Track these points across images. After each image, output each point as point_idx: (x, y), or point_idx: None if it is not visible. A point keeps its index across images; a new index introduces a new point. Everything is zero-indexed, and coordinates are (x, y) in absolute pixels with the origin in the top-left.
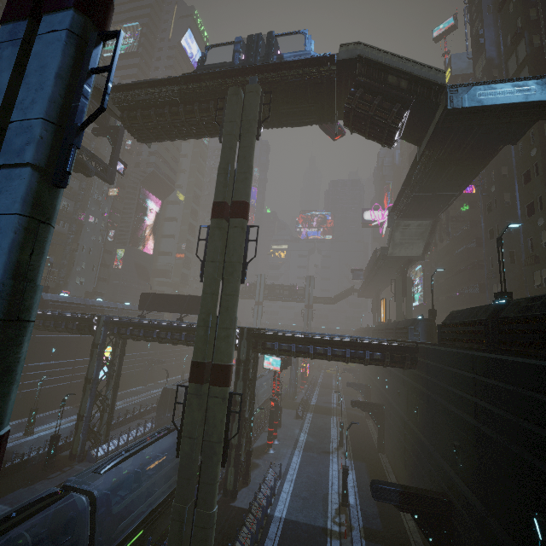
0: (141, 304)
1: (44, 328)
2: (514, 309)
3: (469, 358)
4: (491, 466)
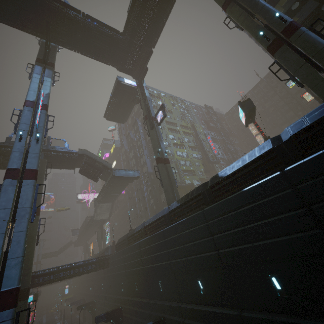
0: None
1: None
2: (130, 233)
3: (123, 251)
4: (129, 281)
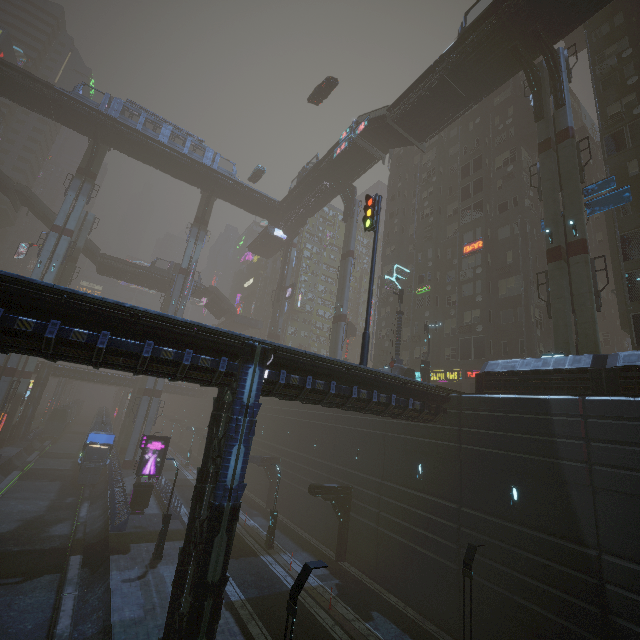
0: None
1: None
2: None
3: None
4: None
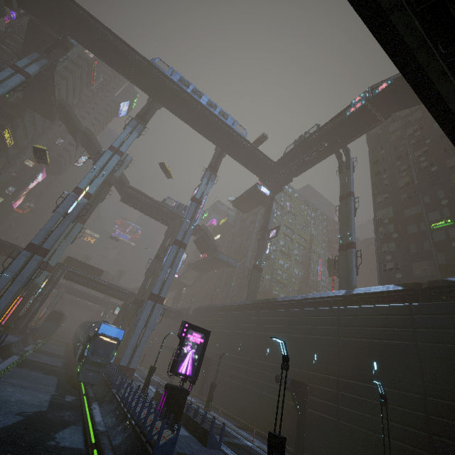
0: (65, 261)
1: (16, 257)
2: (211, 306)
3: (200, 315)
4: None
